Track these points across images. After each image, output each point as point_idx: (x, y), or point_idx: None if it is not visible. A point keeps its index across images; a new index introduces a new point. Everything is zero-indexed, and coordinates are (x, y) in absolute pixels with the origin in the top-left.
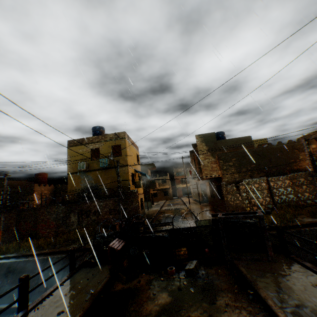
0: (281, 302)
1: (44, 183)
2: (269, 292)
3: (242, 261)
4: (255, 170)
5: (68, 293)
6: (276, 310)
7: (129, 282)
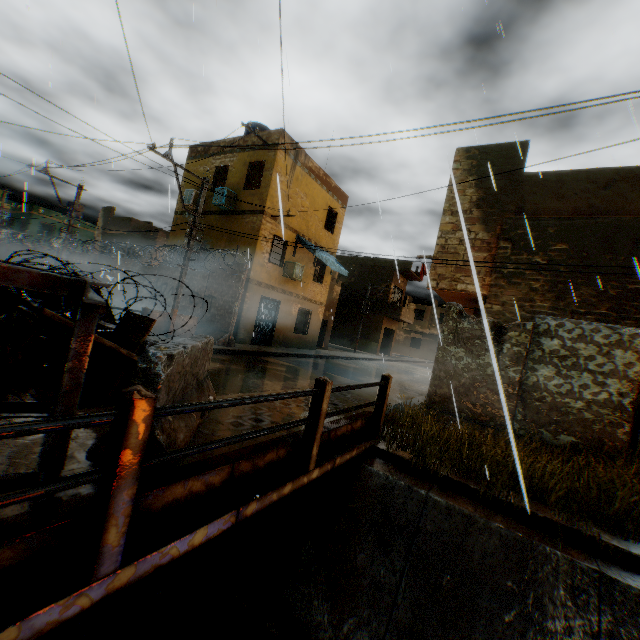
0: None
1: None
2: None
3: None
4: (638, 306)
5: None
6: None
7: None
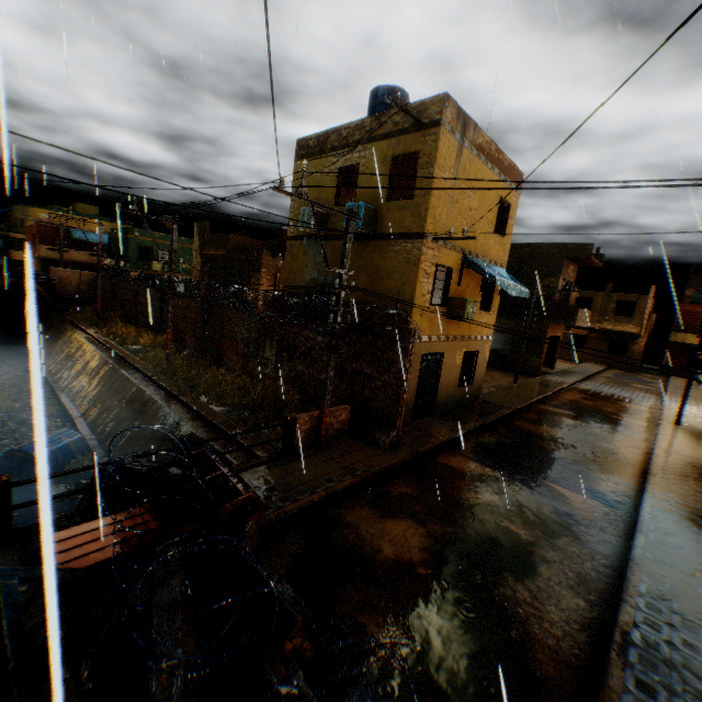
0: None
1: None
2: None
3: None
4: None
5: None
6: None
7: None
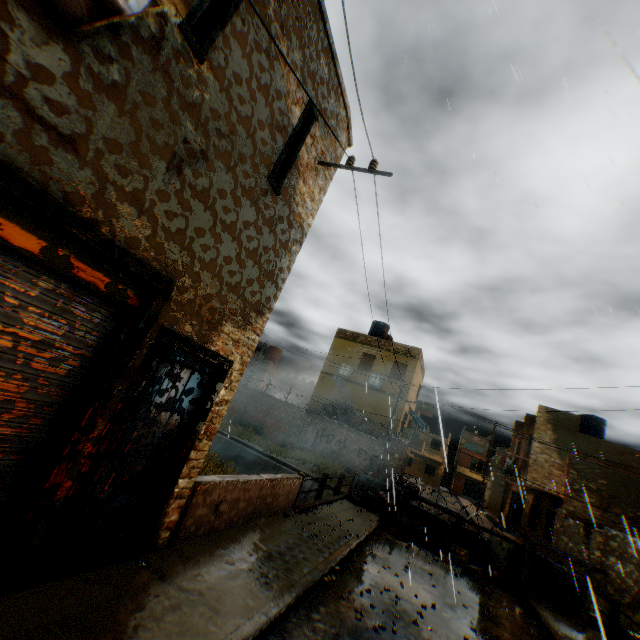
0: (563, 635)
1: (274, 362)
2: (555, 627)
3: (540, 603)
4: None
5: (347, 511)
6: (554, 632)
7: (398, 539)
